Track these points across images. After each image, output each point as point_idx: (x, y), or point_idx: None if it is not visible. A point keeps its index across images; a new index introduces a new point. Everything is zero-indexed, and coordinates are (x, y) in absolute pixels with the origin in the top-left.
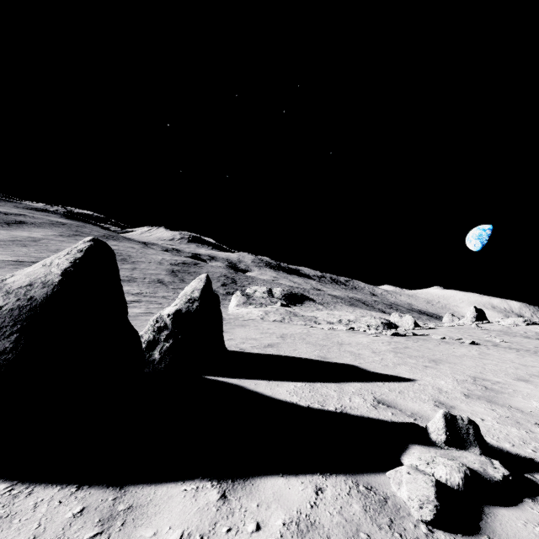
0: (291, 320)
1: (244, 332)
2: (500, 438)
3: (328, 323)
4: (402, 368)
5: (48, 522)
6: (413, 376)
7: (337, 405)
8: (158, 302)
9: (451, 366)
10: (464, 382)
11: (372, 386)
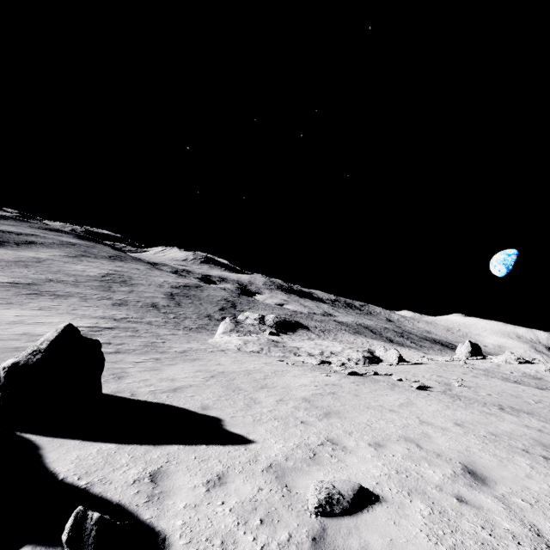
0: (270, 351)
1: (179, 369)
2: (193, 531)
3: (308, 355)
4: (269, 424)
5: None
6: (263, 436)
7: (97, 478)
8: (136, 329)
9: (333, 423)
10: (303, 447)
11: (188, 450)
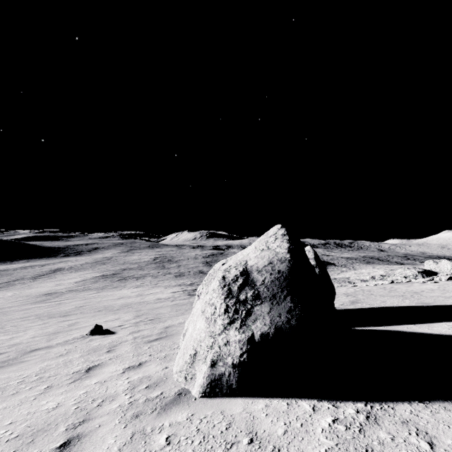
0: None
1: None
2: None
3: (362, 281)
4: None
5: (449, 423)
6: None
7: None
8: None
9: None
10: None
11: None
